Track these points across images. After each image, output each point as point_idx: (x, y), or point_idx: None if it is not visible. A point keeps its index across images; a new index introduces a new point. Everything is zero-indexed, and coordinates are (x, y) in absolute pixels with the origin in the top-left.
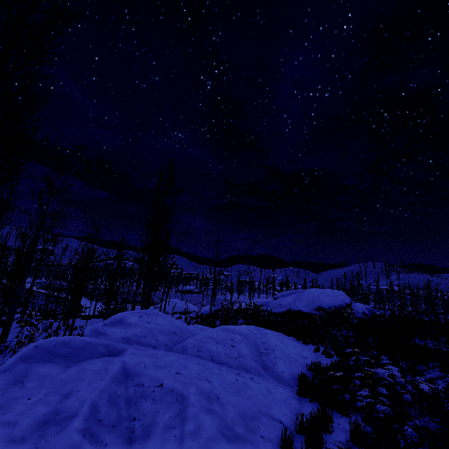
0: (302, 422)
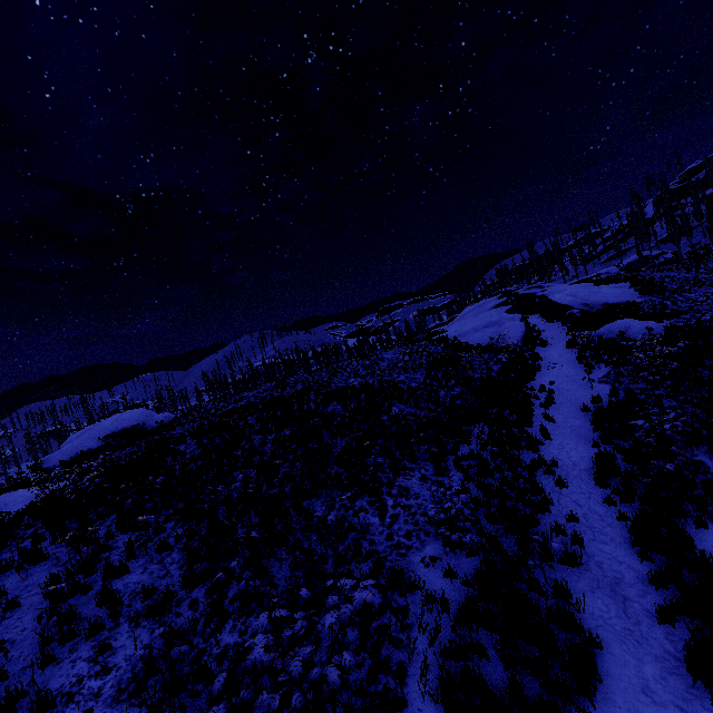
0: (2, 522)
